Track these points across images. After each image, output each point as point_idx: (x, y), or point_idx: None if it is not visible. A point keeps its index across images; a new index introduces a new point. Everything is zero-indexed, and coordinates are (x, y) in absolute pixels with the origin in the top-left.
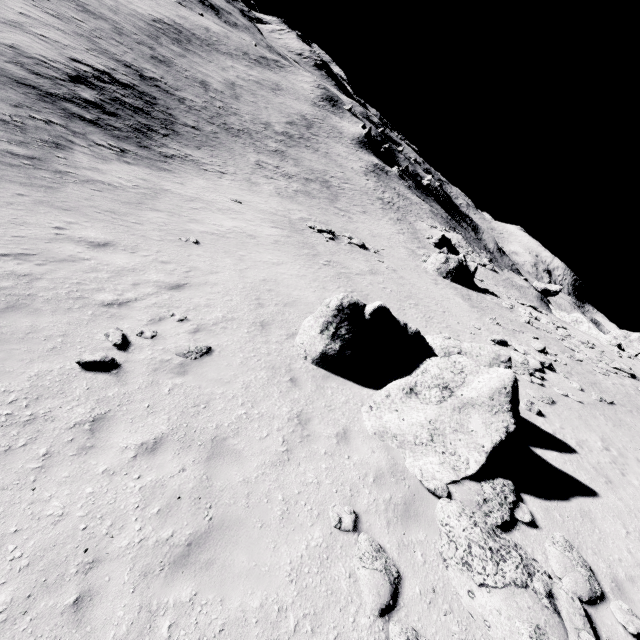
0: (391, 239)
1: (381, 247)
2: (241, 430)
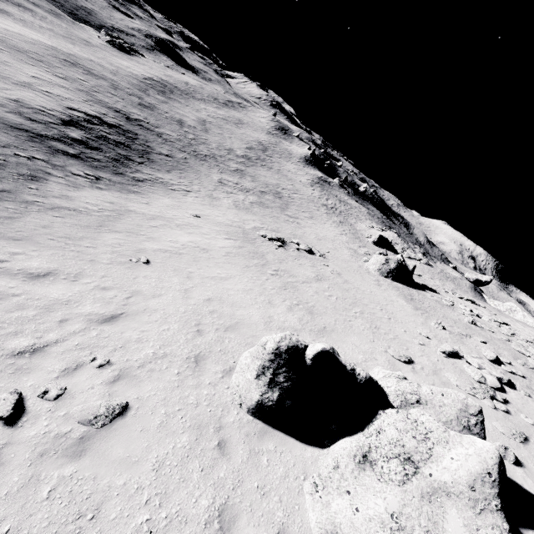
0: (335, 241)
1: (326, 250)
2: None
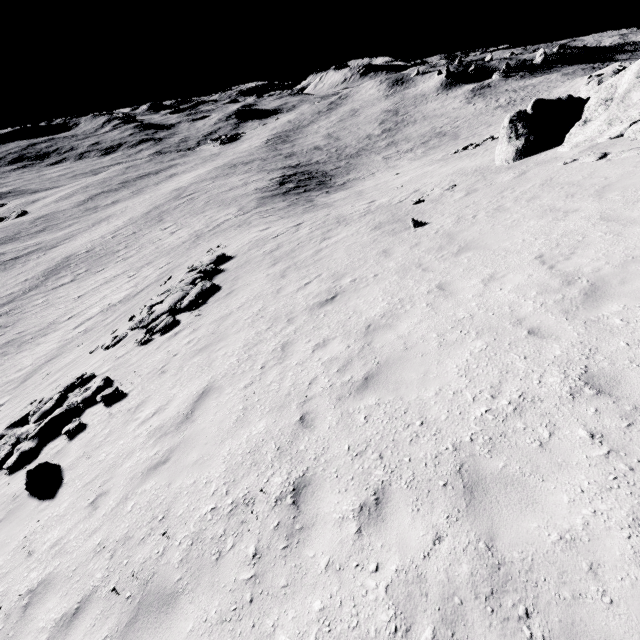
0: None
1: None
2: (495, 181)
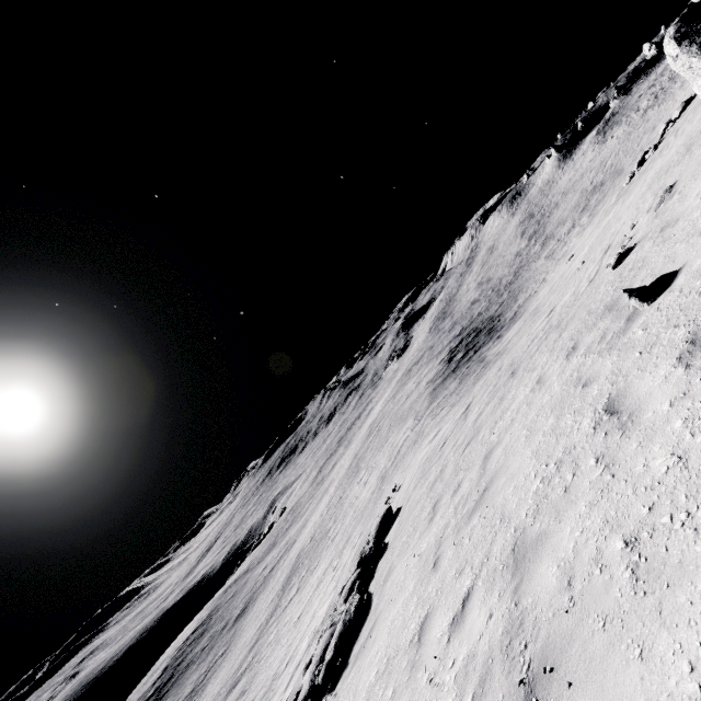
0: None
1: None
2: None
